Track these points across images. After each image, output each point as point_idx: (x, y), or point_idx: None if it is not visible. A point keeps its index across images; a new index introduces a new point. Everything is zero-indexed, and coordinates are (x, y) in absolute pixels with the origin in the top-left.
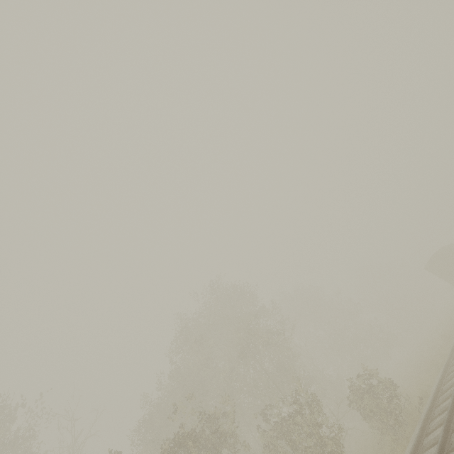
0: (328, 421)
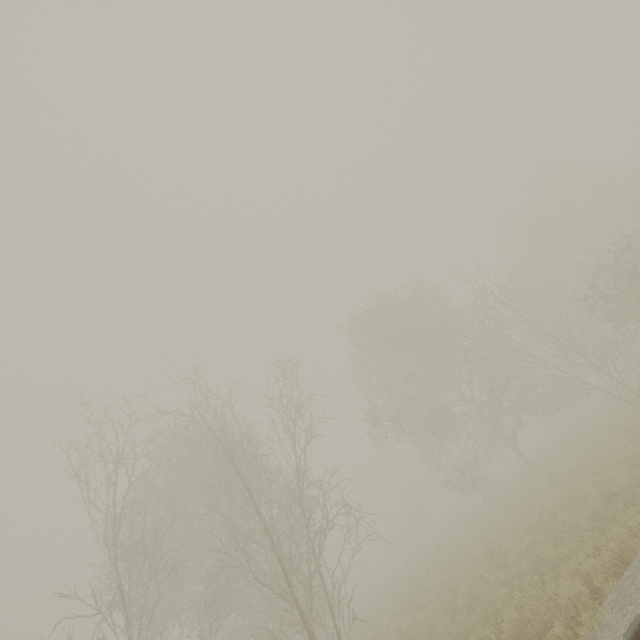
0: None
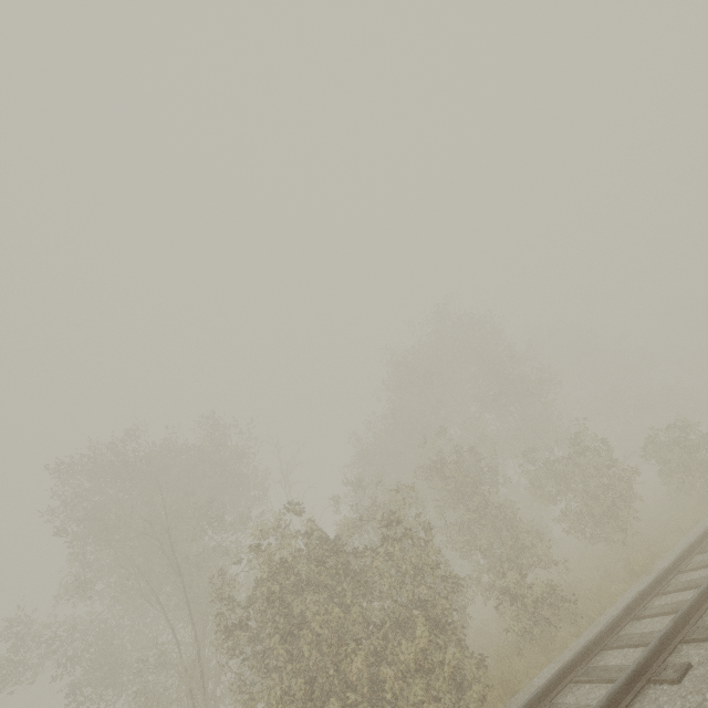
0: (621, 464)
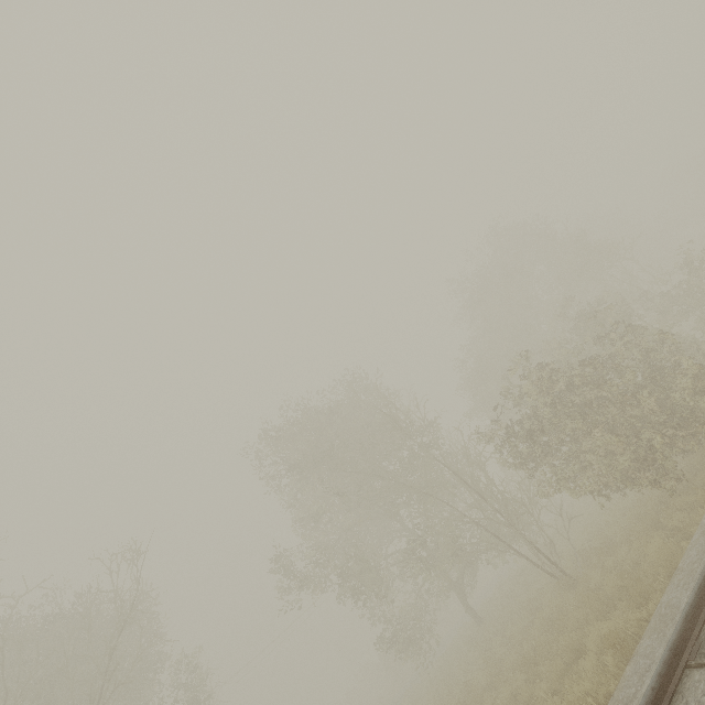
0: None
